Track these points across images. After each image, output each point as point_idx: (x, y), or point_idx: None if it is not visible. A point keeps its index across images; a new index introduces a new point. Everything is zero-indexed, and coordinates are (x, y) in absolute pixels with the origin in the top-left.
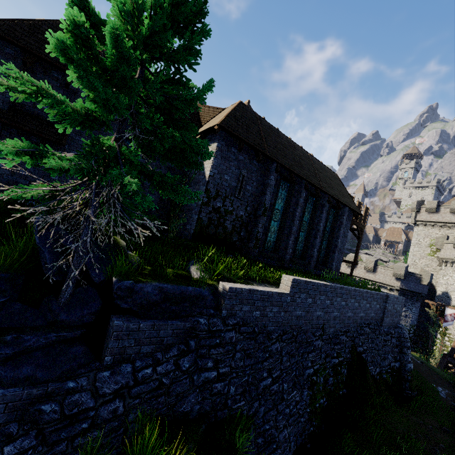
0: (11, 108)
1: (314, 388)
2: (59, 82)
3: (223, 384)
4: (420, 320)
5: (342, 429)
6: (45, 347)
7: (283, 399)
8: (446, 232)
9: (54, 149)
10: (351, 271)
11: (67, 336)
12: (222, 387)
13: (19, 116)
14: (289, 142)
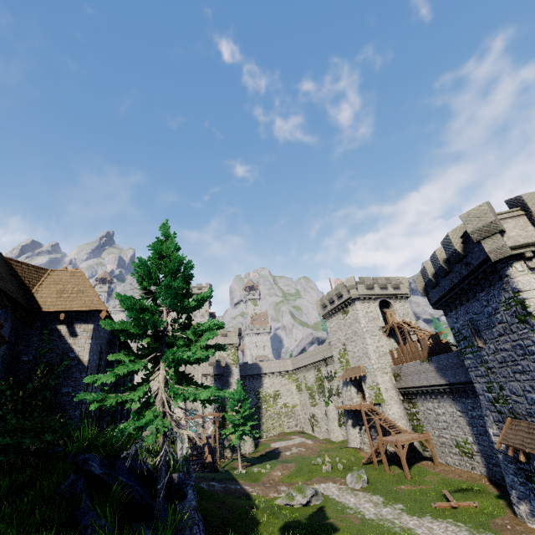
0: None
1: None
2: None
3: None
4: None
5: None
6: None
7: None
8: None
9: None
10: None
11: None
12: None
13: None
14: None
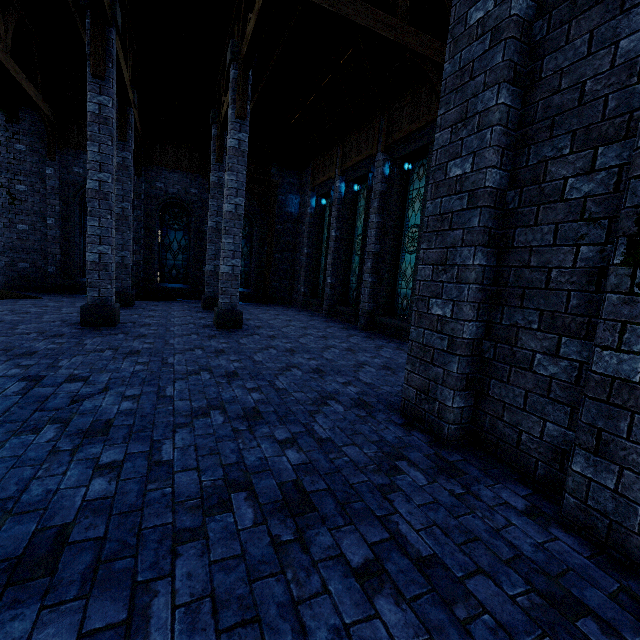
0: None
1: None
2: None
3: None
4: None
5: None
6: None
7: None
8: None
9: None
10: None
11: None
12: None
13: None
14: None
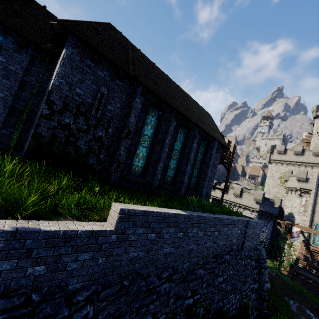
0: None
1: None
2: None
3: None
4: (273, 234)
5: None
6: None
7: None
8: (291, 168)
9: None
10: (222, 196)
11: None
12: None
13: None
14: (164, 76)
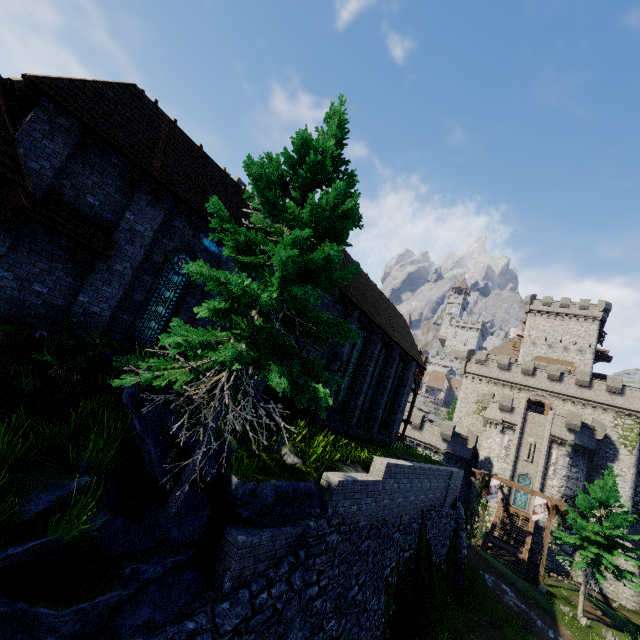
0: (44, 196)
1: (389, 592)
2: (117, 171)
3: (321, 600)
4: (461, 490)
5: (410, 639)
6: (158, 578)
7: (365, 610)
8: (492, 389)
9: (90, 258)
10: (403, 431)
11: (181, 560)
12: (320, 604)
13: (55, 210)
14: (368, 281)
